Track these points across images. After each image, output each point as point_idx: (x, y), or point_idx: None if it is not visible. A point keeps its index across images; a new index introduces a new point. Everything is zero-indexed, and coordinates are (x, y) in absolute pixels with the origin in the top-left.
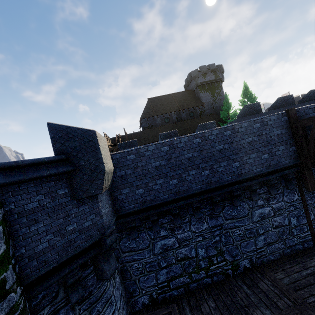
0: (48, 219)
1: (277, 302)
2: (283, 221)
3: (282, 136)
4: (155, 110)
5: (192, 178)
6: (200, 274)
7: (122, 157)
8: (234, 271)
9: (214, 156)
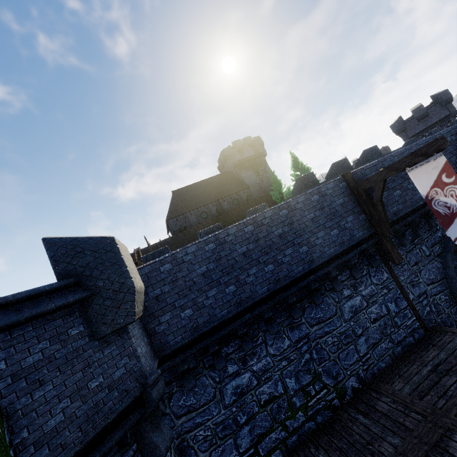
0: (60, 376)
1: (405, 422)
2: (380, 310)
3: (346, 205)
4: (185, 205)
5: (253, 279)
6: (298, 419)
7: (154, 270)
8: (341, 400)
9: (275, 244)
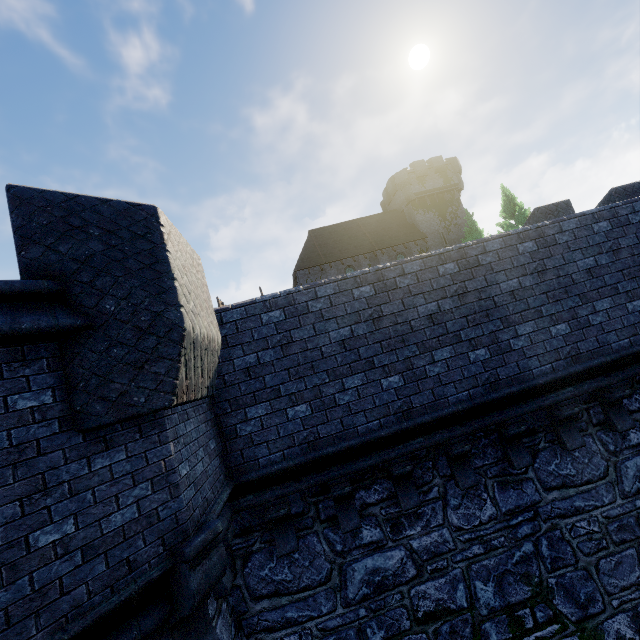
0: None
1: None
2: None
3: None
4: (324, 253)
5: (442, 370)
6: None
7: (249, 318)
8: None
9: (498, 309)
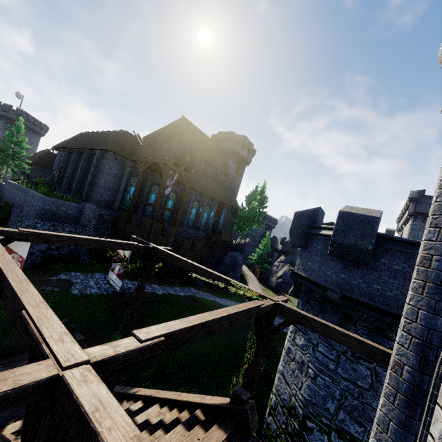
0: None
1: None
2: None
3: None
4: (189, 141)
5: None
6: None
7: None
8: None
9: None
